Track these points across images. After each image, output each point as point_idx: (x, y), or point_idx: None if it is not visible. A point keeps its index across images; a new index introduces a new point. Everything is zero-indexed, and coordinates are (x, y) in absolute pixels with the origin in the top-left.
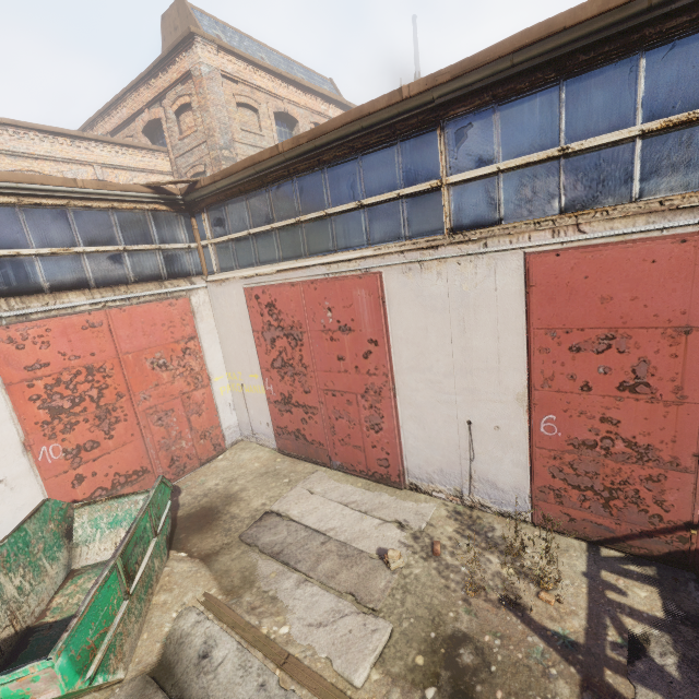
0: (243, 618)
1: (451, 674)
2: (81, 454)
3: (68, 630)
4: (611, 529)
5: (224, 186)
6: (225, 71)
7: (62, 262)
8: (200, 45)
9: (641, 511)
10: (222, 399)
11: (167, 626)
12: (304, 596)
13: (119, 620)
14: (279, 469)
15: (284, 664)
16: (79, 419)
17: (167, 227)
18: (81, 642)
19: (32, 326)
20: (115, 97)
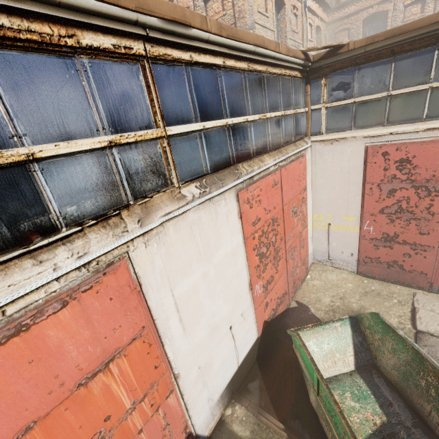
0: None
1: None
2: (267, 287)
3: None
4: None
5: (376, 47)
6: None
7: (260, 127)
8: None
9: None
10: (309, 234)
11: None
12: None
13: None
14: (375, 289)
15: None
16: (267, 261)
17: (297, 93)
18: None
19: (255, 187)
20: None
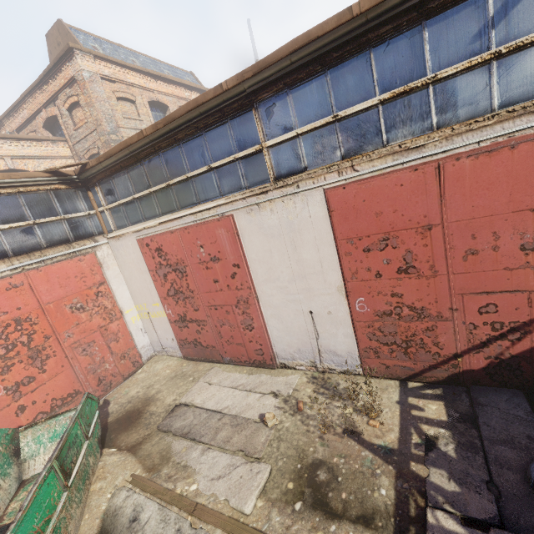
0: (162, 486)
1: (312, 490)
2: (20, 389)
3: (14, 522)
4: (411, 368)
5: (108, 164)
6: (103, 74)
7: None
8: (79, 56)
9: (427, 352)
10: (134, 326)
11: (104, 505)
12: (207, 460)
13: (61, 508)
14: (185, 371)
15: (194, 511)
16: (14, 362)
17: (68, 201)
18: (28, 529)
19: None
20: (15, 102)
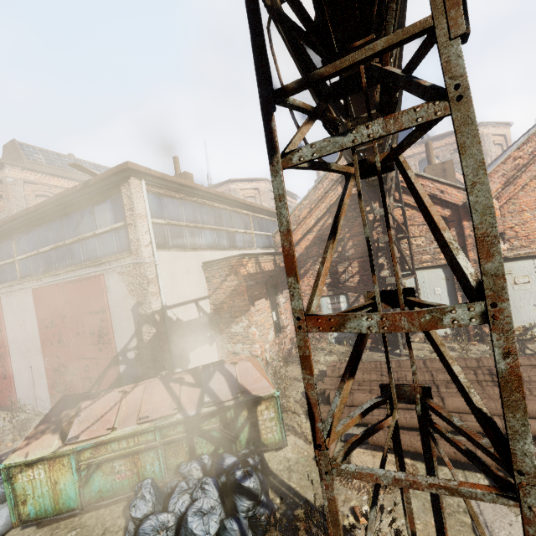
0: None
1: None
2: None
3: None
4: None
5: None
6: (27, 179)
7: None
8: (8, 168)
9: None
10: None
11: None
12: None
13: None
14: None
15: None
16: None
17: None
18: None
19: None
20: None
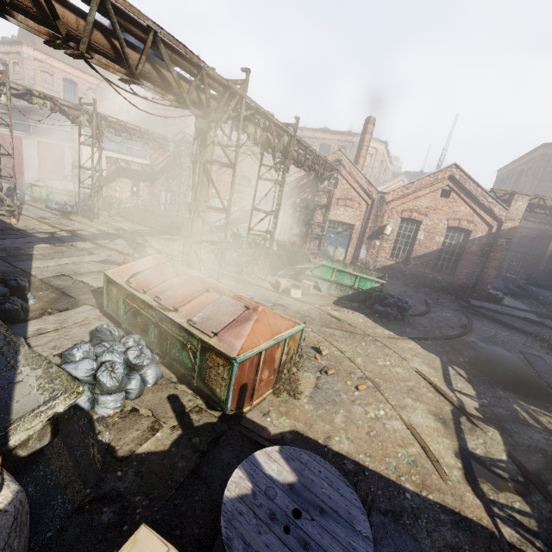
0: None
1: None
2: None
3: None
4: None
5: None
6: (37, 58)
7: None
8: (25, 47)
9: None
10: None
11: None
12: None
13: None
14: None
15: None
16: None
17: None
18: None
19: None
20: None
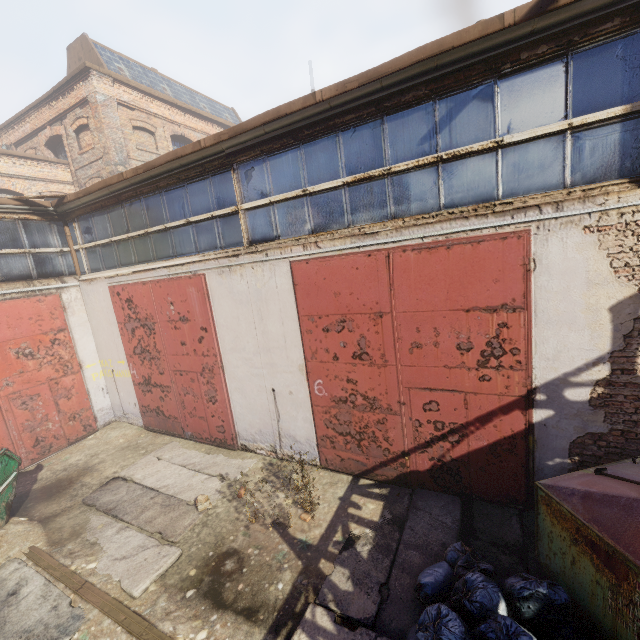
0: (58, 561)
1: (213, 578)
2: None
3: None
4: (364, 463)
5: (88, 201)
6: (121, 100)
7: None
8: (96, 77)
9: (378, 447)
10: (94, 384)
11: None
12: (120, 539)
13: None
14: (140, 442)
15: (79, 589)
16: None
17: (39, 234)
18: None
19: None
20: (18, 113)
